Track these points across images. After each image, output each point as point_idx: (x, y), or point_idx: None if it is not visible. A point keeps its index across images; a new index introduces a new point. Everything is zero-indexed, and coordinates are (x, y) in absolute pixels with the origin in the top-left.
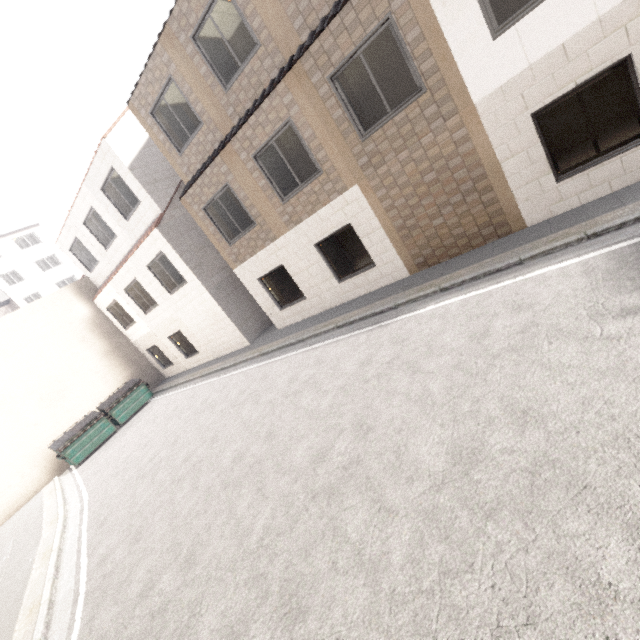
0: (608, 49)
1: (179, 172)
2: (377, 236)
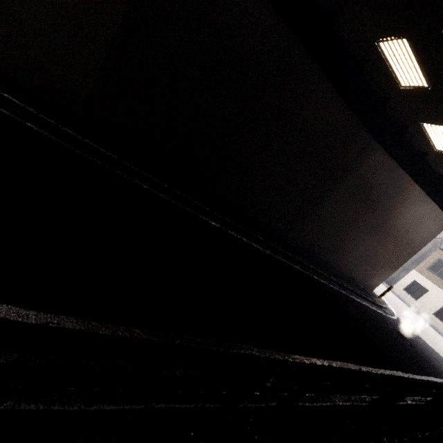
0: None
1: None
2: None
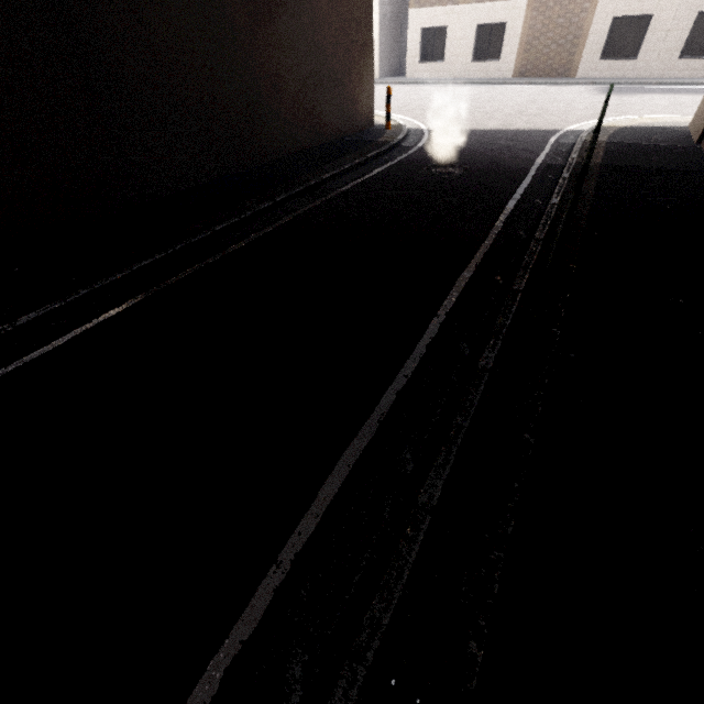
0: (650, 7)
1: None
2: (514, 42)
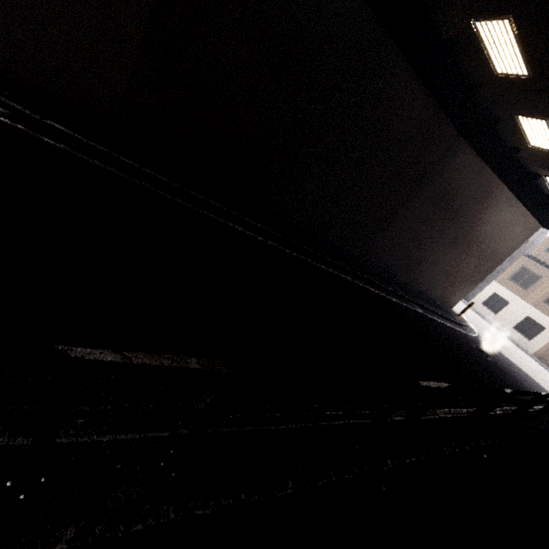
0: None
1: (534, 250)
2: (545, 340)
